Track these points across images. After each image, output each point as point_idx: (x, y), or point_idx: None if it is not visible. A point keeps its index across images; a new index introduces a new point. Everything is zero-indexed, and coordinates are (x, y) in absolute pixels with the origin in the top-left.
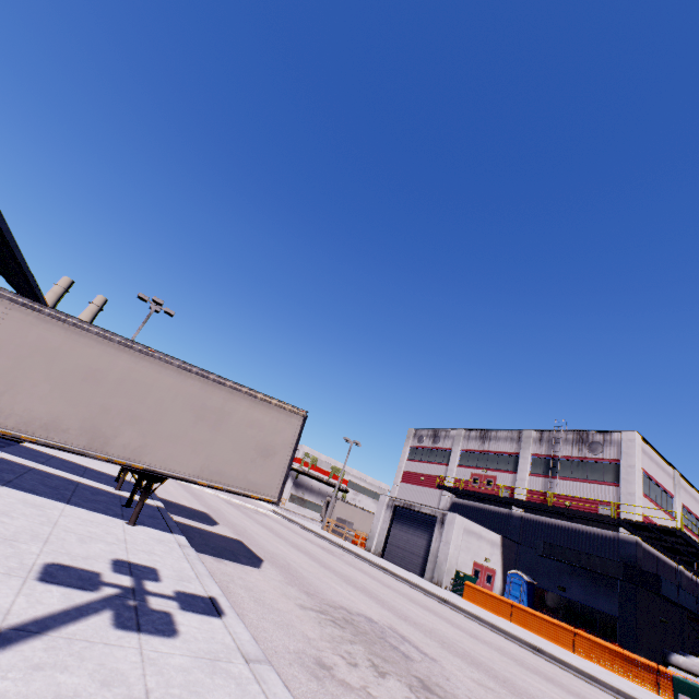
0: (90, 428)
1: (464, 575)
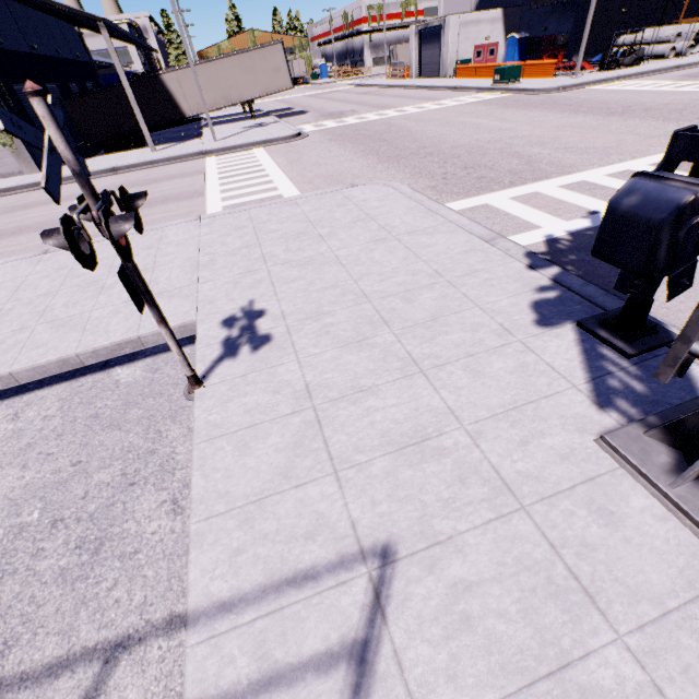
0: (224, 98)
1: (460, 62)
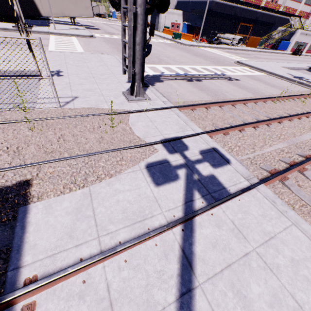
0: (61, 13)
1: (165, 27)
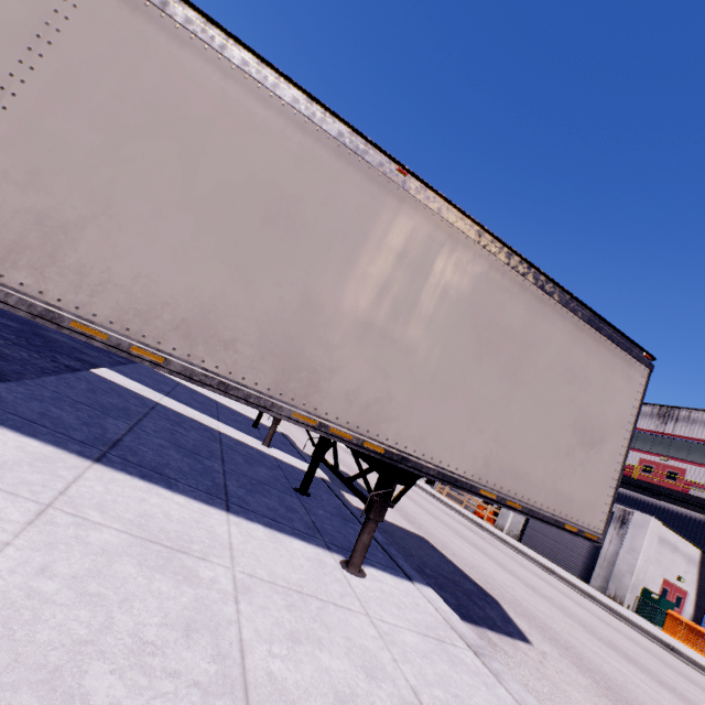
0: (278, 344)
1: (660, 598)
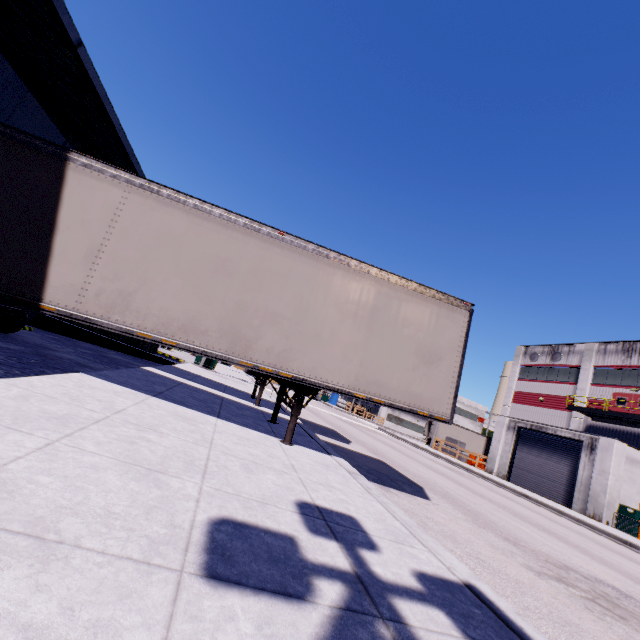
0: (228, 329)
1: (634, 511)
